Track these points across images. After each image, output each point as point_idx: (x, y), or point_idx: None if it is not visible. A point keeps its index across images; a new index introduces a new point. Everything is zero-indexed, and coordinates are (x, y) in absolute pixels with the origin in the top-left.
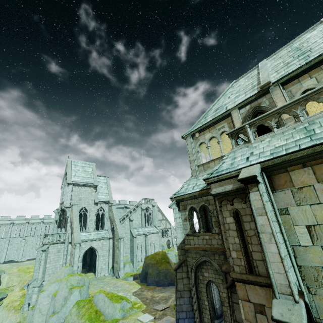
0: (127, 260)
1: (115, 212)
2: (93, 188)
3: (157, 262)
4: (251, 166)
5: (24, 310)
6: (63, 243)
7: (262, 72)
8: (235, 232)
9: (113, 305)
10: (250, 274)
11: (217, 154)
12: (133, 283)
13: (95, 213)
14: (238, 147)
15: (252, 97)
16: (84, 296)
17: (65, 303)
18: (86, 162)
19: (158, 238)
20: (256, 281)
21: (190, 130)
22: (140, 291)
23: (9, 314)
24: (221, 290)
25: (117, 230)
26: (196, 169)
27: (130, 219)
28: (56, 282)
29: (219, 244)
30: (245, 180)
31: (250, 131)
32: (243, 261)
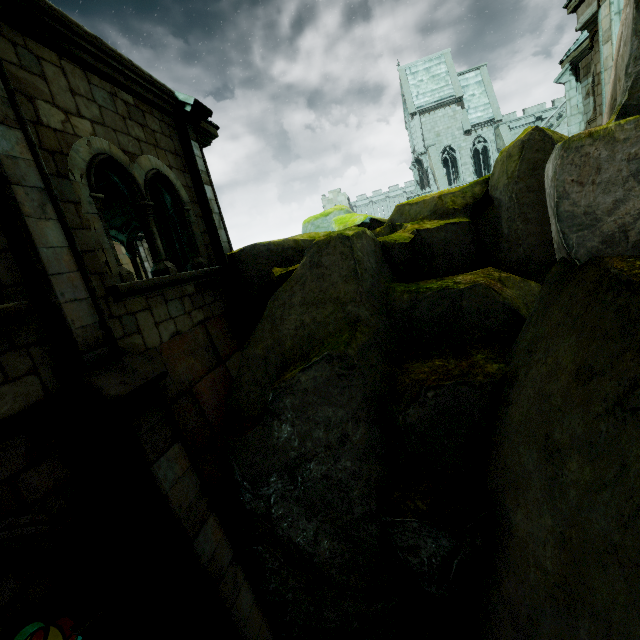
0: None
1: (508, 137)
2: (456, 105)
3: None
4: None
5: None
6: None
7: None
8: None
9: None
10: None
11: None
12: None
13: (469, 151)
14: None
15: None
16: None
17: None
18: (431, 57)
19: None
20: None
21: None
22: None
23: None
24: None
25: None
26: None
27: None
28: None
29: None
30: None
31: None
32: None
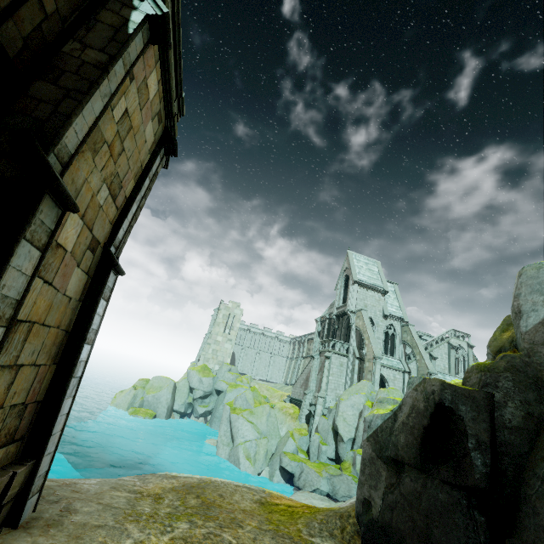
0: None
1: (416, 336)
2: (381, 295)
3: None
4: None
5: (301, 421)
6: (345, 357)
7: None
8: None
9: None
10: None
11: None
12: None
13: (383, 330)
14: None
15: None
16: None
17: None
18: (369, 258)
19: None
20: None
21: None
22: None
23: (286, 419)
24: None
25: (423, 361)
26: None
27: (431, 356)
28: (361, 394)
29: None
30: None
31: None
32: None
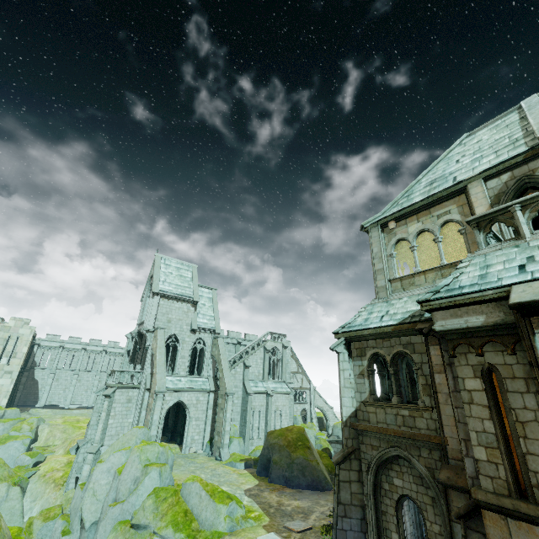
0: (235, 433)
1: (223, 349)
2: (191, 305)
3: (288, 443)
4: (536, 281)
5: (69, 487)
6: (137, 388)
7: (535, 115)
8: (485, 410)
9: (215, 507)
10: (520, 499)
11: (422, 264)
12: (245, 473)
13: (190, 347)
14: (492, 247)
15: (516, 158)
16: (166, 482)
17: (136, 487)
18: (184, 262)
19: (288, 403)
20: (536, 517)
21: (377, 216)
22: (258, 490)
23: (46, 490)
24: (430, 518)
25: (223, 380)
26: (386, 286)
27: (245, 364)
28: (123, 451)
29: (431, 429)
30: (526, 308)
31: (522, 217)
32: (502, 469)
